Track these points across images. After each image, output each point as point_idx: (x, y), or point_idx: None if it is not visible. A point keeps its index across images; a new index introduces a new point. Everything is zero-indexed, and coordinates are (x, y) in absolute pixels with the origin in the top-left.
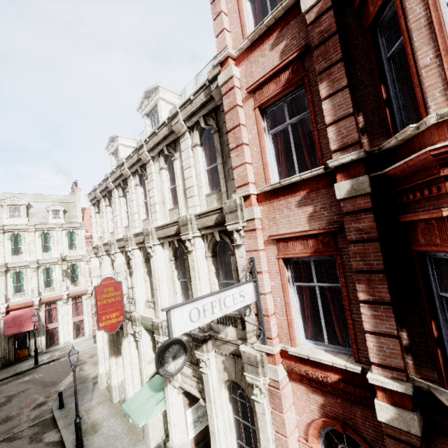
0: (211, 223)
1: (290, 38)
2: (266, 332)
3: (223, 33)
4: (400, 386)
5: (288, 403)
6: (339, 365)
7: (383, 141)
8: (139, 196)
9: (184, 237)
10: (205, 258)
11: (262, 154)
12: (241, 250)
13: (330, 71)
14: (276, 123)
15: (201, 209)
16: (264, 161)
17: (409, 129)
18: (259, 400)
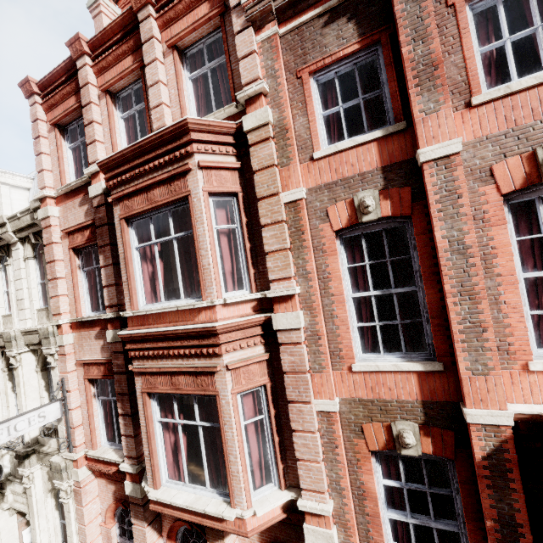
0: (36, 341)
1: (90, 205)
2: (72, 441)
3: (43, 174)
4: (131, 469)
5: (91, 497)
6: (113, 460)
7: None
8: None
9: (9, 354)
10: (36, 372)
11: (74, 289)
12: (56, 371)
13: (105, 249)
14: (91, 262)
15: (33, 322)
16: (76, 296)
17: (121, 314)
18: (64, 501)
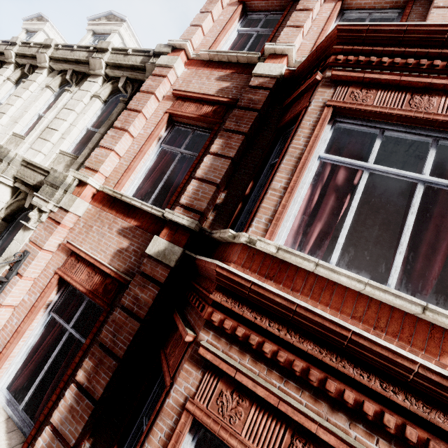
0: (31, 181)
1: (234, 85)
2: None
3: (197, 28)
4: None
5: None
6: None
7: (221, 229)
8: (1, 92)
9: None
10: None
11: (136, 157)
12: (26, 235)
13: (232, 135)
14: (175, 143)
15: (43, 160)
16: (132, 164)
17: (228, 233)
18: None
